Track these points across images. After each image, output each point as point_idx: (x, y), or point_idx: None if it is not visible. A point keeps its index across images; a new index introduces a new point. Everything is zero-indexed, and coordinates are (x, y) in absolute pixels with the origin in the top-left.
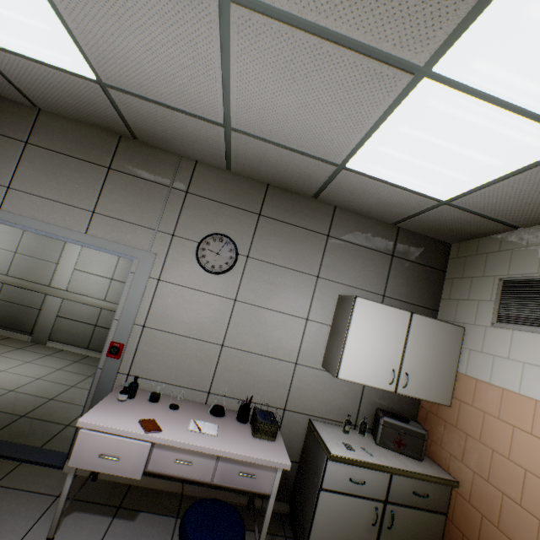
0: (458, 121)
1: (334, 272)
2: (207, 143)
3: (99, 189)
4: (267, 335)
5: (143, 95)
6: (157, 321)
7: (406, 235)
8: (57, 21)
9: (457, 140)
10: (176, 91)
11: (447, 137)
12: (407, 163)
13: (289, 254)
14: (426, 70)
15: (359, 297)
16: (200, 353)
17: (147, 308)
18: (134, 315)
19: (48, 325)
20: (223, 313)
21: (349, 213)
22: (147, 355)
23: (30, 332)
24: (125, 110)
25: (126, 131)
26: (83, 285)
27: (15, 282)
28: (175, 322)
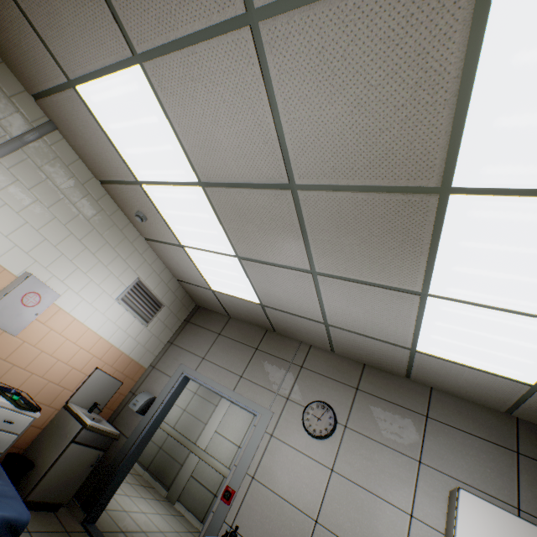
0: (472, 318)
1: (439, 460)
2: (315, 333)
3: (248, 361)
4: (363, 522)
5: (281, 309)
6: (263, 474)
7: (531, 429)
8: (249, 284)
9: (485, 330)
10: (297, 307)
11: (475, 327)
12: (463, 347)
13: (386, 430)
14: (425, 293)
15: (463, 489)
16: (294, 523)
17: (258, 459)
18: (248, 463)
19: (182, 482)
20: (319, 481)
21: (448, 395)
22: (249, 509)
23: (168, 487)
24: (271, 316)
25: (270, 327)
26: (217, 448)
27: (176, 434)
28: (277, 480)
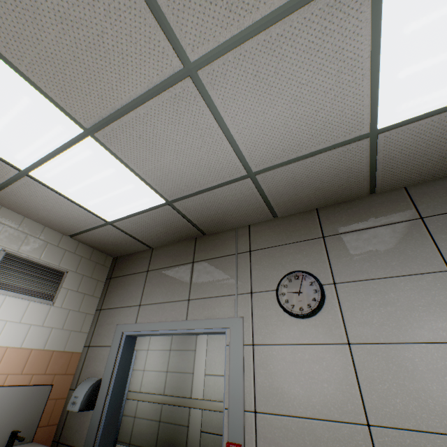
0: None
1: None
2: (246, 202)
3: (189, 280)
4: (432, 390)
5: (191, 192)
6: (266, 400)
7: None
8: (135, 177)
9: None
10: (205, 172)
11: None
12: None
13: (384, 259)
14: None
15: None
16: (340, 445)
17: (251, 384)
18: (241, 397)
19: (195, 444)
20: (341, 368)
21: (429, 184)
22: None
23: None
24: (188, 213)
25: (196, 231)
26: (213, 390)
27: (169, 400)
28: (287, 397)
